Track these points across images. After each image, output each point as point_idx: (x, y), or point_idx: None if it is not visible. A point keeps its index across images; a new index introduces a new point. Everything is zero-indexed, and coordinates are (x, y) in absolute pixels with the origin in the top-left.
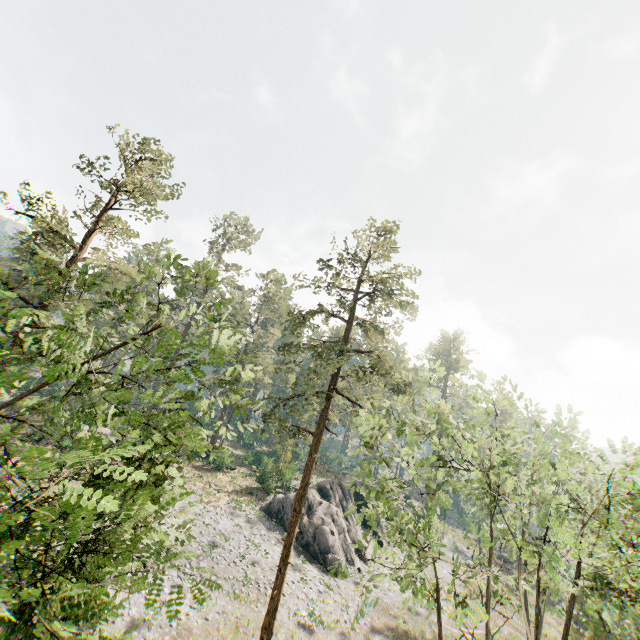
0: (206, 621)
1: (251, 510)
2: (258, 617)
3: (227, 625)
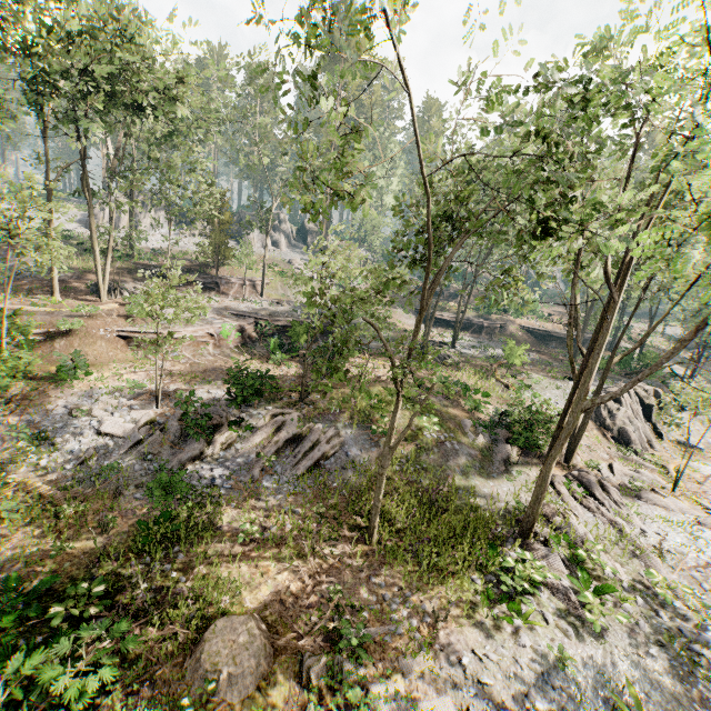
0: None
1: None
2: None
3: None
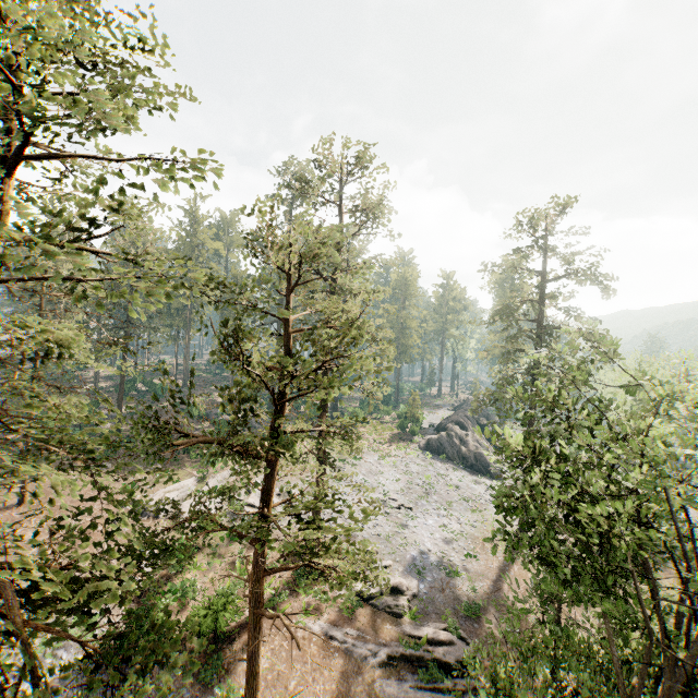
0: (475, 528)
1: (416, 452)
2: (494, 517)
3: (486, 527)
